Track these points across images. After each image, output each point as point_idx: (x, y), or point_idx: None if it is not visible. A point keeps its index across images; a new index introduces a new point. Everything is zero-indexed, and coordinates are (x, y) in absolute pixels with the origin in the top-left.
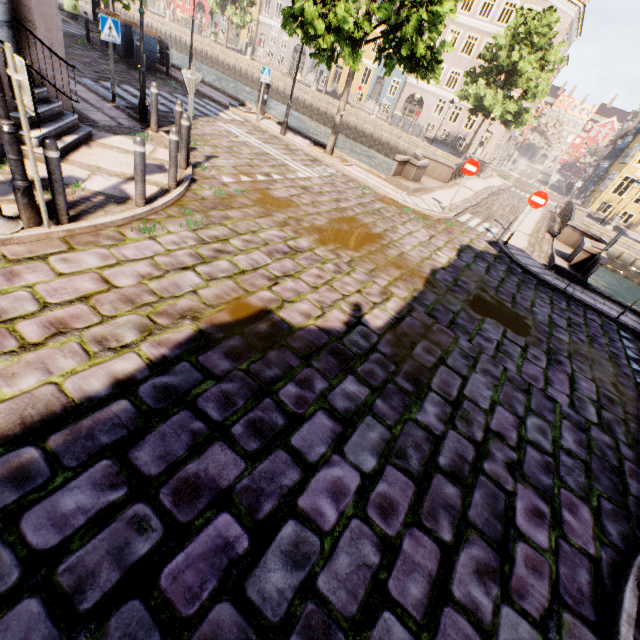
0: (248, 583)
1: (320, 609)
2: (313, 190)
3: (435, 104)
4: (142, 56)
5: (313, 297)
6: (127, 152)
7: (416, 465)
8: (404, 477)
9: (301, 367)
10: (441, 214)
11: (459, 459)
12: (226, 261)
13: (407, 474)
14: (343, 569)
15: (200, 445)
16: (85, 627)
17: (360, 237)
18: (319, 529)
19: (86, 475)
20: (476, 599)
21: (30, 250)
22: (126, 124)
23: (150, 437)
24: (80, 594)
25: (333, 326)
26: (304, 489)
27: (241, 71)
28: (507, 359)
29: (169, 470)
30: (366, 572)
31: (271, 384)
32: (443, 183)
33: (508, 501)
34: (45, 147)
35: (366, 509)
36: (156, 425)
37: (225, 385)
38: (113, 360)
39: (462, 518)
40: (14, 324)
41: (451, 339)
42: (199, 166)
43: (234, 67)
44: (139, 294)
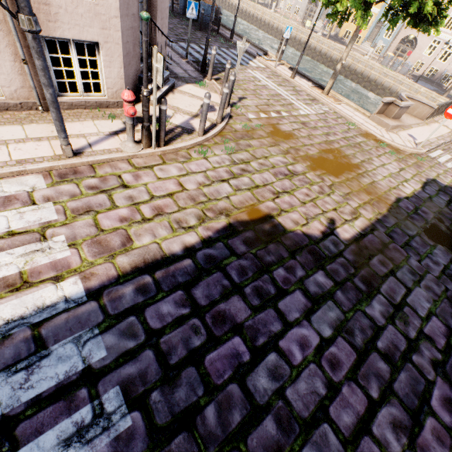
0: (248, 378)
1: (286, 407)
2: (310, 125)
3: (428, 44)
4: (209, 28)
5: (301, 210)
6: (193, 96)
7: (359, 342)
8: (349, 347)
9: (289, 258)
10: (414, 149)
11: (393, 347)
12: (247, 178)
13: (352, 346)
14: (302, 390)
15: (227, 294)
16: (171, 372)
17: (341, 166)
18: (290, 362)
19: (172, 296)
20: (388, 440)
21: (145, 162)
22: (193, 75)
23: (201, 283)
24: (169, 355)
25: (313, 233)
26: (283, 336)
27: (265, 22)
28: (450, 282)
29: (210, 304)
30: (316, 397)
31: (269, 266)
32: (421, 120)
33: (427, 387)
34: (161, 103)
35: (321, 360)
36: (205, 277)
37: (242, 261)
38: (184, 234)
39: (388, 386)
40: (139, 206)
41: (403, 257)
42: (234, 106)
43: (260, 19)
44: (198, 195)
